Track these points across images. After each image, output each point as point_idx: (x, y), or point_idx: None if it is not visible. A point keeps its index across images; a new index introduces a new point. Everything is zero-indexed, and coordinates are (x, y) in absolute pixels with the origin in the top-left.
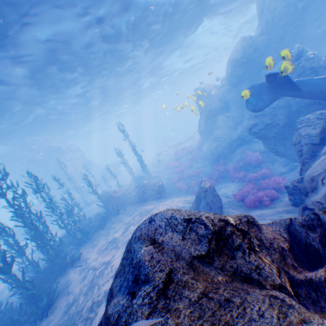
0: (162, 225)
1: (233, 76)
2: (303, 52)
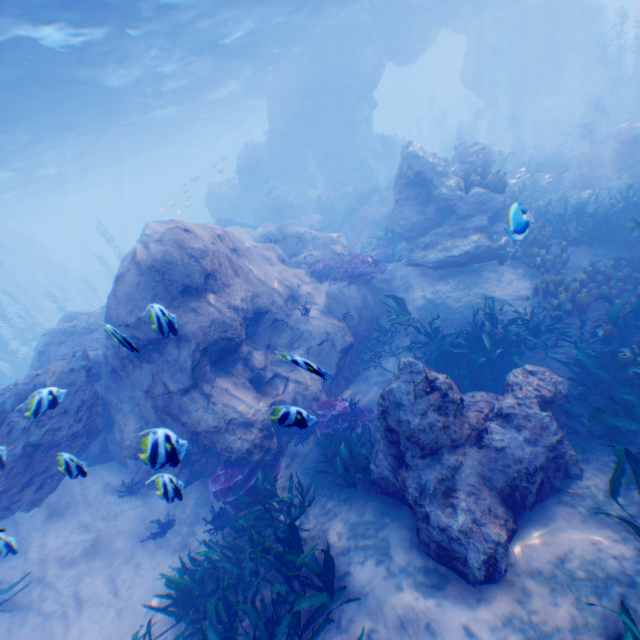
0: (71, 313)
1: (243, 184)
2: (275, 191)
